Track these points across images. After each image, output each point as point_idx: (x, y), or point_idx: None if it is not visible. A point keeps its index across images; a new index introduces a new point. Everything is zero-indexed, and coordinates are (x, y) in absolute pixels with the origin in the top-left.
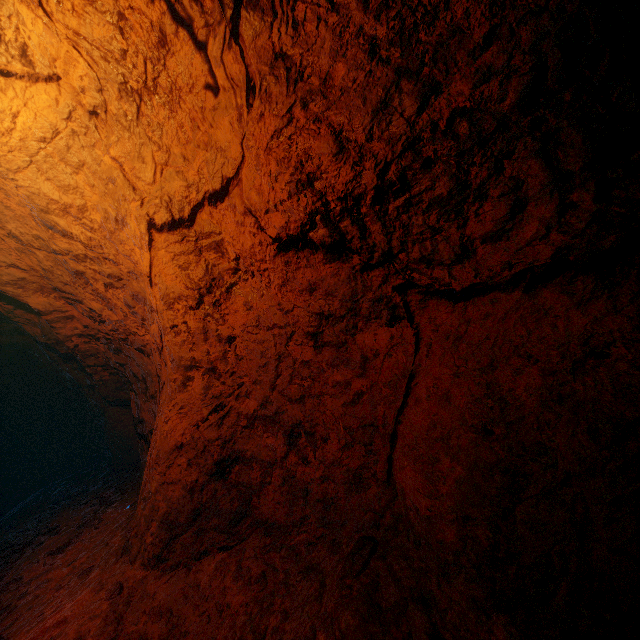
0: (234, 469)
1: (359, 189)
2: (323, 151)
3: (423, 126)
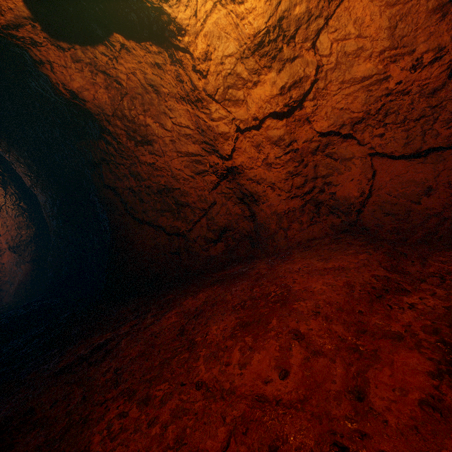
0: (0, 292)
1: (14, 246)
2: (10, 239)
3: (21, 240)
